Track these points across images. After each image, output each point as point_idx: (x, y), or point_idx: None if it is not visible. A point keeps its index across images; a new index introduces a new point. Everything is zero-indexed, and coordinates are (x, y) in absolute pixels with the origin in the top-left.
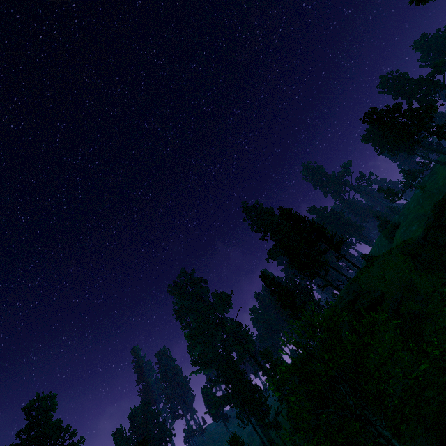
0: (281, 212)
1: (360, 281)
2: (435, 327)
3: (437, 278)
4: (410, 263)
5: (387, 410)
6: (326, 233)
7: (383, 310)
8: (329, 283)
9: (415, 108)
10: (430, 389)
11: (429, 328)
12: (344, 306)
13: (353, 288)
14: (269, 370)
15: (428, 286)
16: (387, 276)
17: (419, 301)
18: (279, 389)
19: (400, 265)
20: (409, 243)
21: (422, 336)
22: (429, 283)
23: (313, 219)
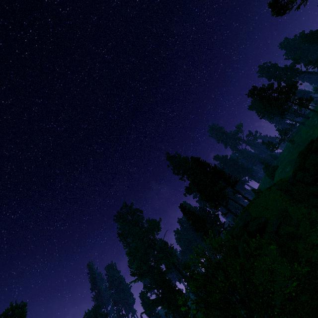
0: (192, 160)
1: (250, 210)
2: (305, 245)
3: (304, 207)
4: (284, 196)
5: (274, 311)
6: (225, 175)
7: (267, 232)
8: (229, 211)
9: (283, 86)
10: (304, 295)
11: (301, 246)
12: (239, 229)
13: (245, 215)
14: (188, 278)
15: (298, 213)
16: (269, 206)
17: (292, 225)
18: (196, 293)
19: (277, 198)
20: (283, 181)
21: (296, 252)
22: (299, 211)
23: (215, 165)
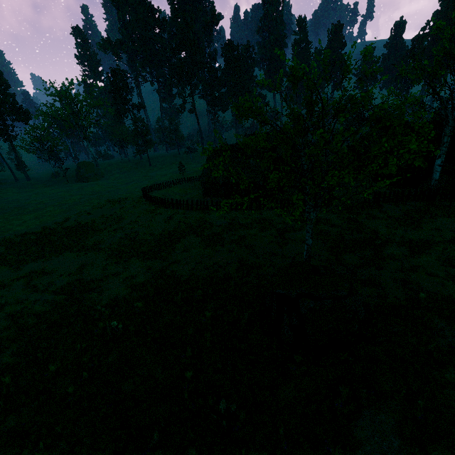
0: None
1: None
2: None
3: None
4: None
5: None
6: None
7: None
8: None
9: None
10: None
11: None
12: None
13: None
14: None
15: None
16: None
17: None
18: None
19: None
20: None
21: None
22: None
23: None
